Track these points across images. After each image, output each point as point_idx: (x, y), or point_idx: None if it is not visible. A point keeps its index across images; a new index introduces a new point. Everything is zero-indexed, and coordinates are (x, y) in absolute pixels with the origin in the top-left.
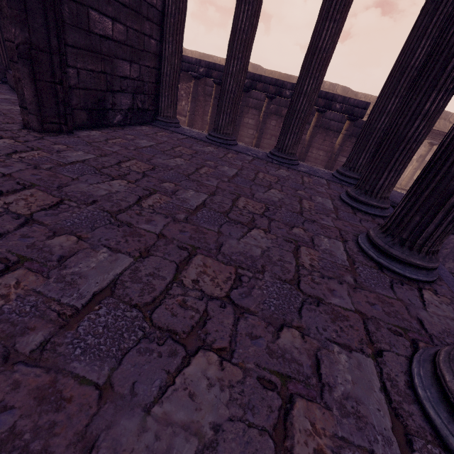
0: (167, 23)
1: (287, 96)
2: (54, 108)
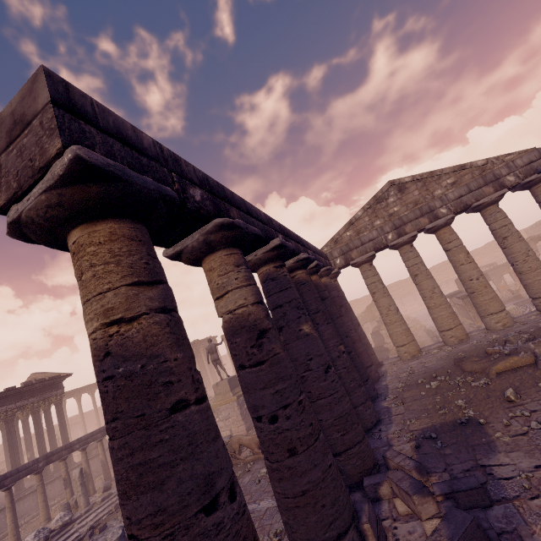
0: None
1: None
2: None
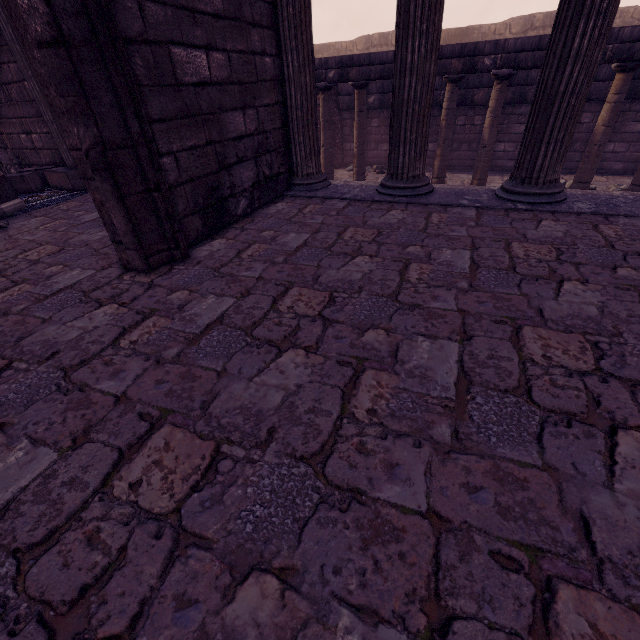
0: (284, 19)
1: (487, 68)
2: (156, 230)
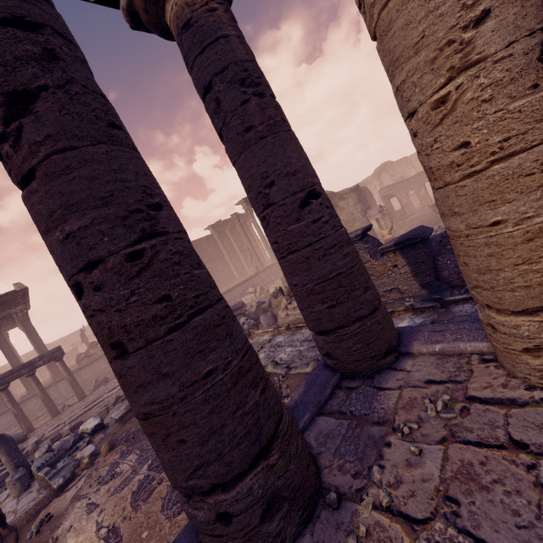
0: None
1: None
2: None
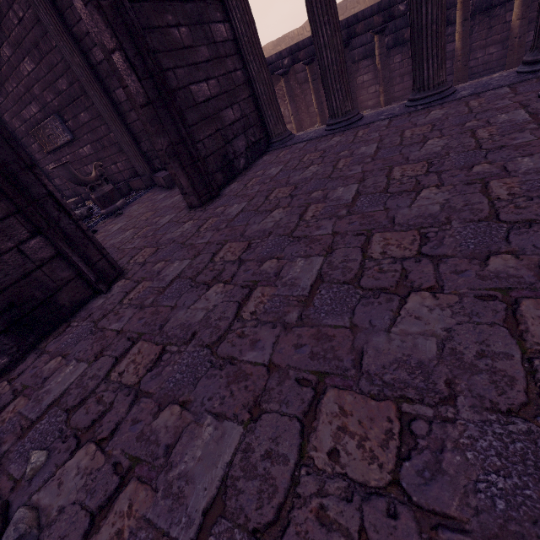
0: (243, 45)
1: (403, 13)
2: (201, 183)
